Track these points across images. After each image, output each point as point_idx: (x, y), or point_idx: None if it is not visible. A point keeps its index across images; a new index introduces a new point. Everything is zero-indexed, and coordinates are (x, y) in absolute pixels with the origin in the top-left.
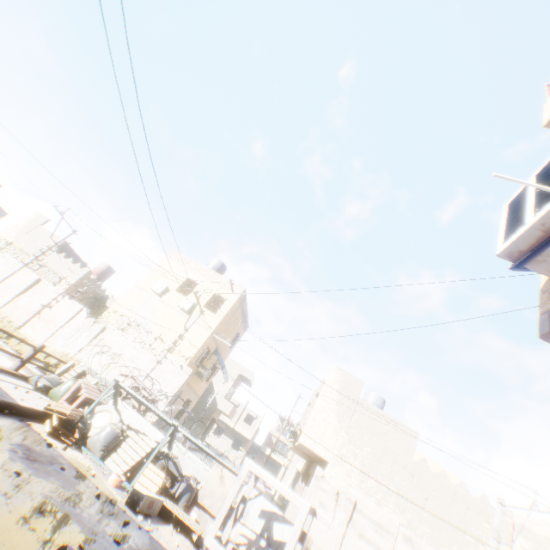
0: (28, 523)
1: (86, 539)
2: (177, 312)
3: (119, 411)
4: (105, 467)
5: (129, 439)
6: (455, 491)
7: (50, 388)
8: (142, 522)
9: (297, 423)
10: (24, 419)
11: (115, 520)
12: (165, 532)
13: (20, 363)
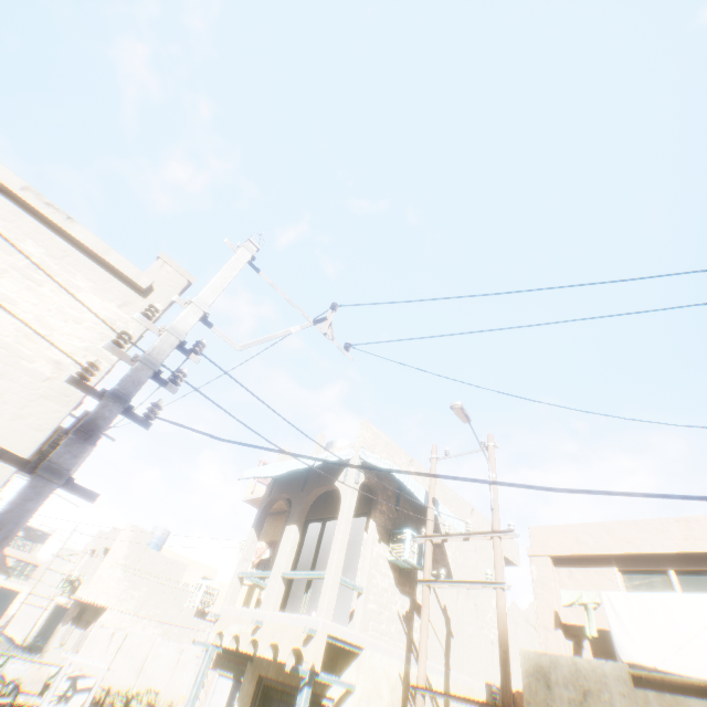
0: None
1: None
2: None
3: None
4: None
5: None
6: None
7: None
8: None
9: (79, 576)
10: None
11: None
12: None
13: None
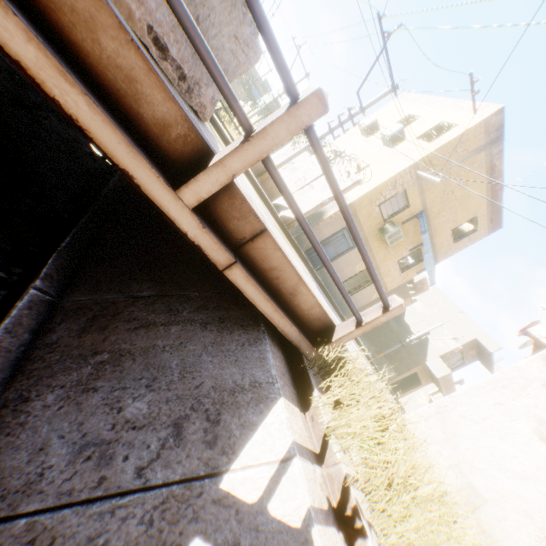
0: None
1: None
2: (378, 148)
3: None
4: None
5: None
6: None
7: None
8: None
9: None
10: None
11: None
12: None
13: None
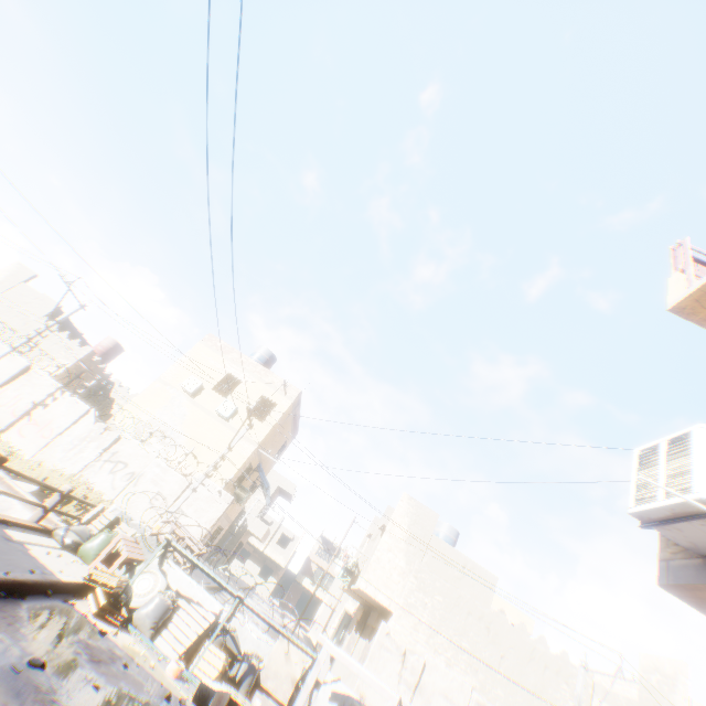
0: None
1: None
2: (213, 418)
3: (164, 572)
4: (157, 649)
5: (181, 610)
6: (534, 647)
7: (79, 543)
8: None
9: (355, 561)
10: (67, 599)
11: None
12: None
13: (42, 513)
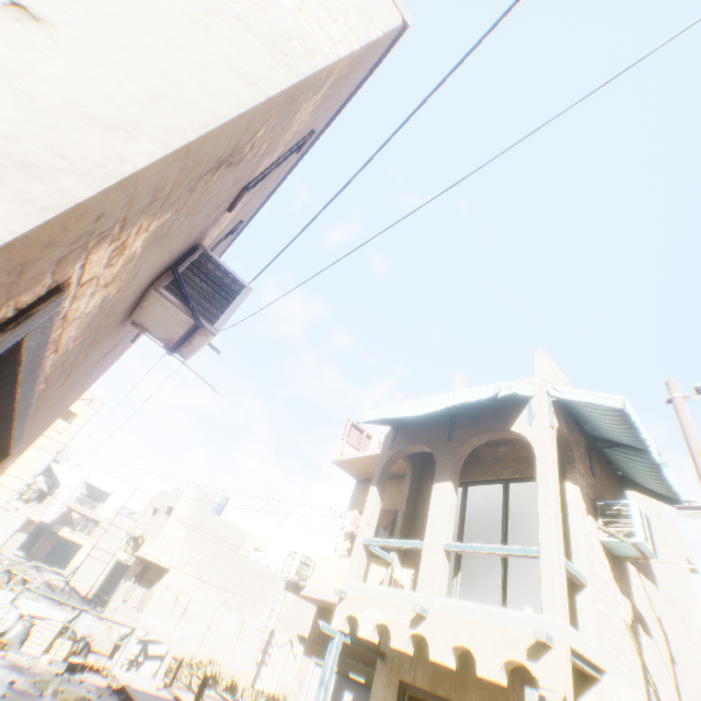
0: (71, 698)
1: (85, 694)
2: None
3: (18, 604)
4: (29, 653)
5: (38, 626)
6: (262, 570)
7: None
8: (80, 676)
9: (143, 534)
10: None
11: (76, 681)
12: (90, 676)
13: None
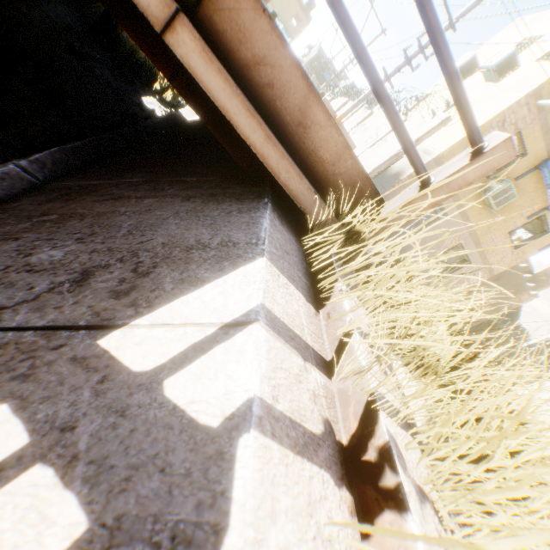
0: None
1: None
2: (476, 88)
3: None
4: None
5: None
6: None
7: None
8: None
9: None
10: None
11: None
12: None
13: None
